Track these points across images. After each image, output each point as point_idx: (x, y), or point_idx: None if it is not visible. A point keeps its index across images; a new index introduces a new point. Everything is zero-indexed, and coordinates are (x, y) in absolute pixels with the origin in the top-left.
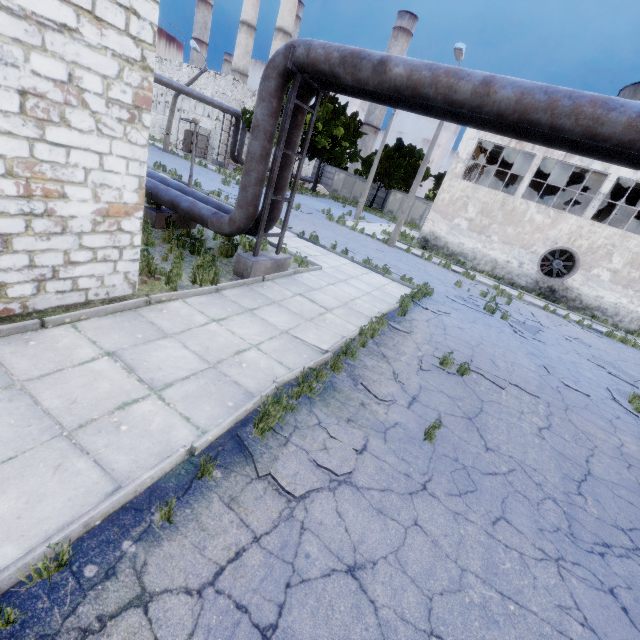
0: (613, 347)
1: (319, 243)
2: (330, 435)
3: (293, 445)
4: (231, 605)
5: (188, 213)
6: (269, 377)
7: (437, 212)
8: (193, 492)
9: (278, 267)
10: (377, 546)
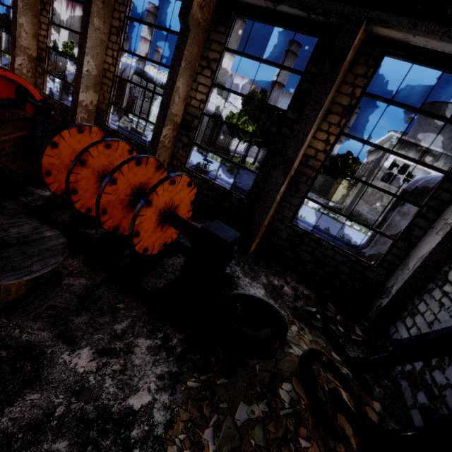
0: None
1: None
2: None
3: None
4: None
5: None
6: None
7: (362, 199)
8: None
9: None
10: None
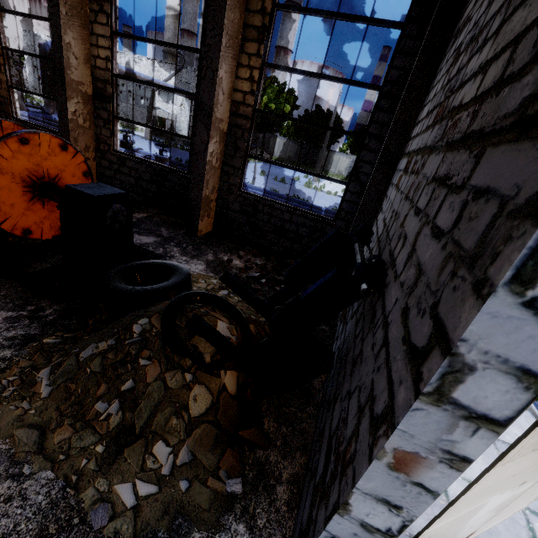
0: None
1: None
2: None
3: None
4: None
5: None
6: None
7: None
8: None
9: None
10: None
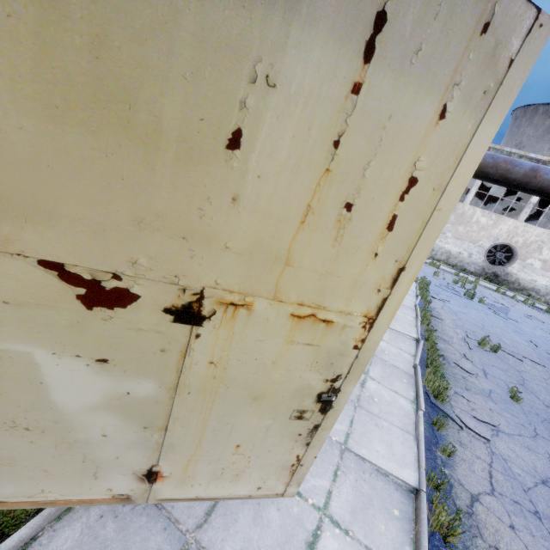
0: None
1: None
2: (468, 400)
3: (456, 407)
4: (511, 501)
5: None
6: (405, 360)
7: None
8: (440, 438)
9: None
10: (544, 469)
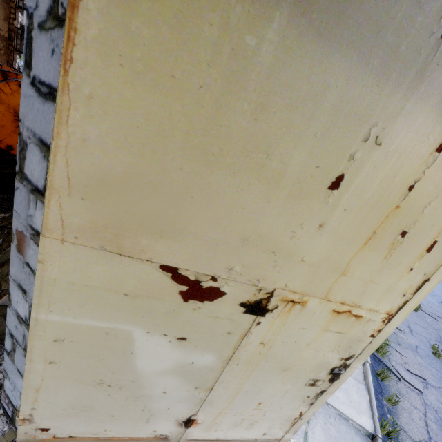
0: None
1: None
2: (401, 354)
3: (392, 360)
4: None
5: None
6: None
7: None
8: (384, 388)
9: None
10: None
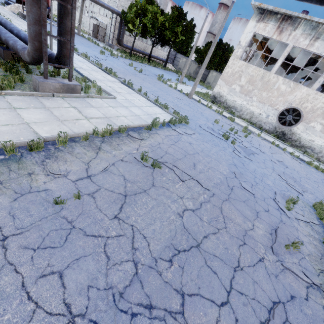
0: (306, 170)
1: (131, 87)
2: None
3: None
4: None
5: (12, 48)
6: None
7: (223, 80)
8: None
9: (69, 90)
10: None
